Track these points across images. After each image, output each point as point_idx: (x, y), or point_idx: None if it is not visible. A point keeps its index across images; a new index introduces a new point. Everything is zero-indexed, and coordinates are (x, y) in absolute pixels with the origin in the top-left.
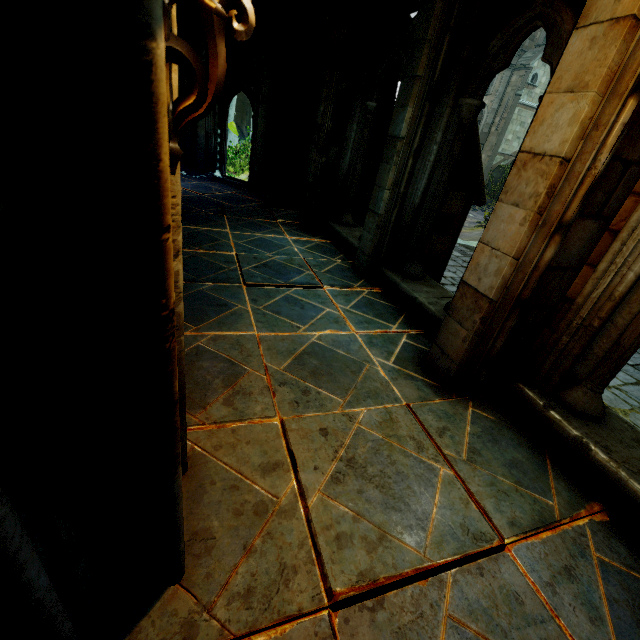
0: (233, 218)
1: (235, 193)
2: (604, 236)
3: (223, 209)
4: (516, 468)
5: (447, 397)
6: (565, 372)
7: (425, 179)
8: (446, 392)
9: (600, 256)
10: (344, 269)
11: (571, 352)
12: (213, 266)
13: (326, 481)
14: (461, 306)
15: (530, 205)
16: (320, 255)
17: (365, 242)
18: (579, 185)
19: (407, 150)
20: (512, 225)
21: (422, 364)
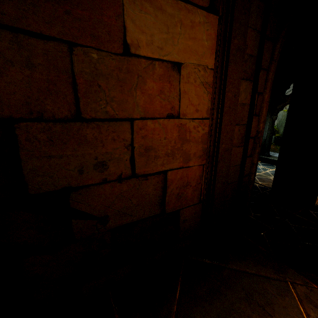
0: None
1: None
2: None
3: None
4: None
5: None
6: None
7: (266, 133)
8: None
9: None
10: None
11: None
12: None
13: None
14: None
15: None
16: None
17: None
18: None
19: None
20: None
21: None
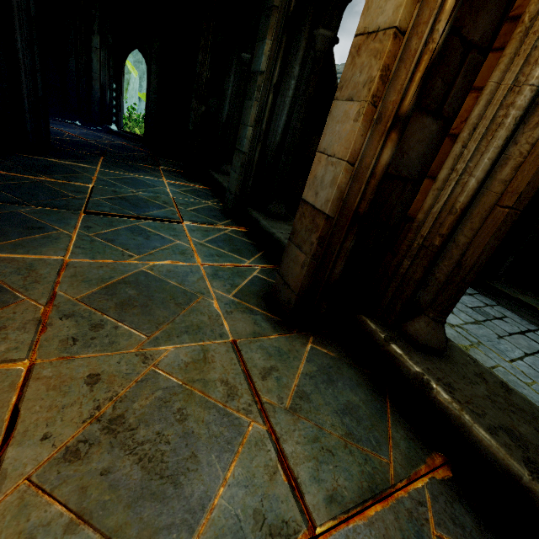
0: (111, 160)
1: (127, 144)
2: (445, 143)
3: (104, 152)
4: (350, 415)
5: (287, 332)
6: (407, 300)
7: (285, 115)
8: (287, 327)
9: (441, 166)
10: (213, 209)
11: (413, 277)
12: (54, 193)
13: (52, 459)
14: (300, 228)
15: (364, 95)
16: (193, 197)
17: (232, 182)
18: (416, 67)
19: (267, 85)
20: (347, 123)
21: (268, 298)
